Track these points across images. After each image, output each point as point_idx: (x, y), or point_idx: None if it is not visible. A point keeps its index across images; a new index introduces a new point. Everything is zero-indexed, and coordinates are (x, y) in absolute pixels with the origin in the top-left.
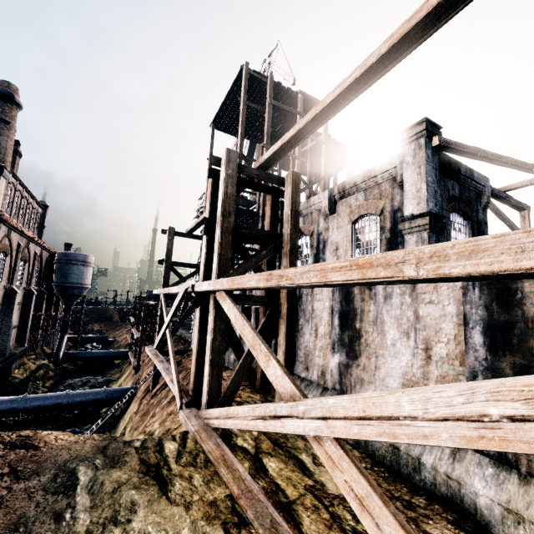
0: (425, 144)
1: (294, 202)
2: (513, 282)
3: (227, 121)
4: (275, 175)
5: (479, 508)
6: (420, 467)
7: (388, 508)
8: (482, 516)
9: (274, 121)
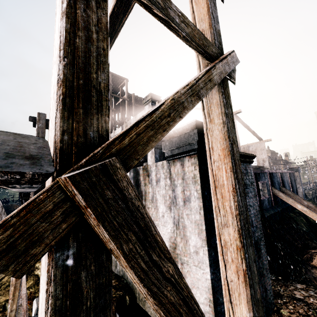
0: (152, 106)
1: None
2: (139, 176)
3: None
4: None
5: (128, 277)
6: (117, 265)
7: (16, 282)
8: (128, 280)
9: None
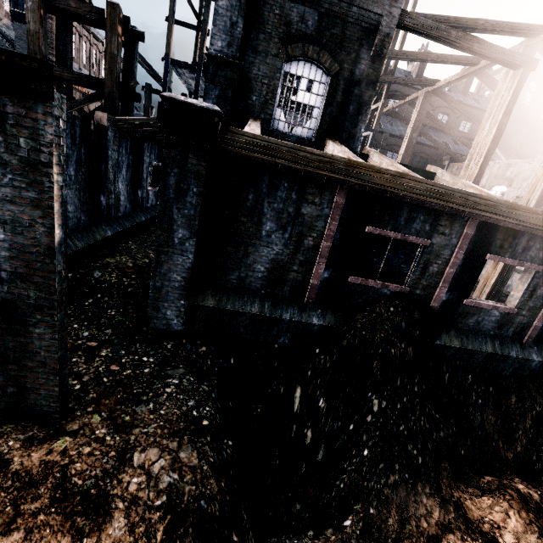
0: None
1: (109, 42)
2: None
3: None
4: (100, 8)
5: None
6: None
7: None
8: None
9: None
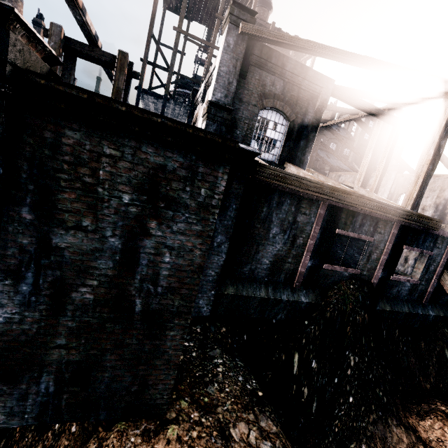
0: (228, 31)
1: (117, 79)
2: None
3: (176, 1)
4: (109, 53)
5: None
6: None
7: None
8: None
9: (217, 3)
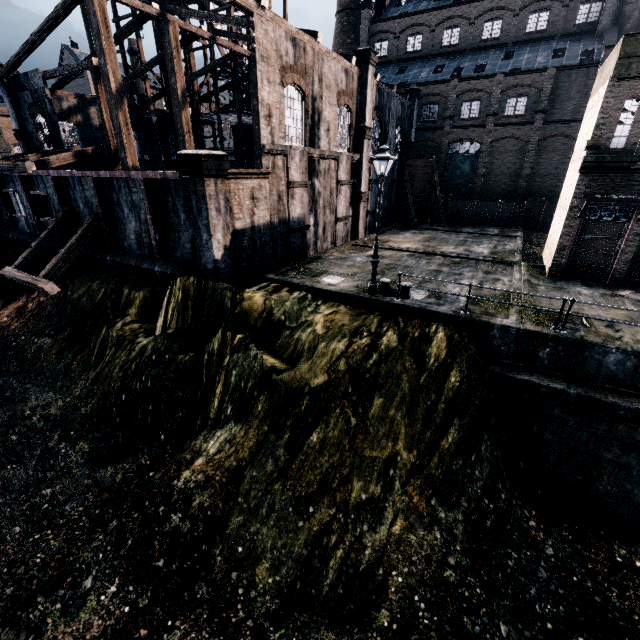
0: None
1: None
2: None
3: None
4: None
5: None
6: None
7: None
8: None
9: None
